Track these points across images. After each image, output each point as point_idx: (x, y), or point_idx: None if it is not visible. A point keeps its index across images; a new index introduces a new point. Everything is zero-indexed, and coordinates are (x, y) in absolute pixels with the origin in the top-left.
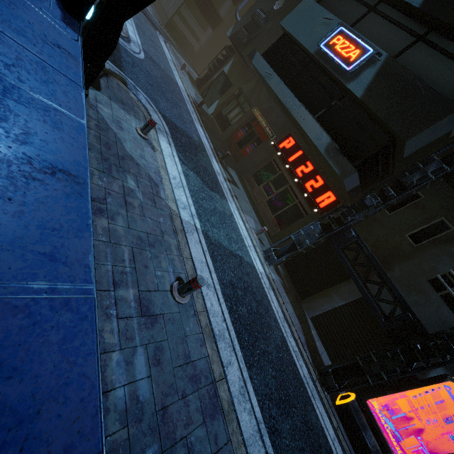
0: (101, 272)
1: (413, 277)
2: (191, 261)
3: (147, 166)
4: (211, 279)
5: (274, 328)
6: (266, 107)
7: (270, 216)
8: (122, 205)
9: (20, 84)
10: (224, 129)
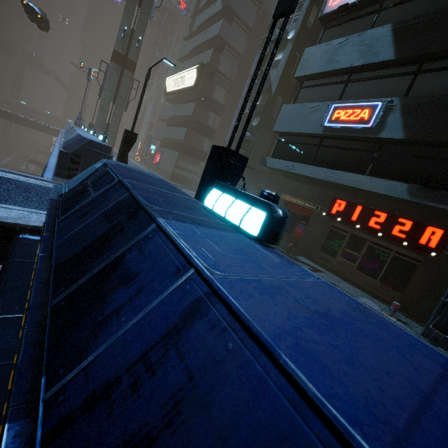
0: None
1: None
2: None
3: None
4: None
5: None
6: (292, 189)
7: (373, 282)
8: None
9: None
10: None
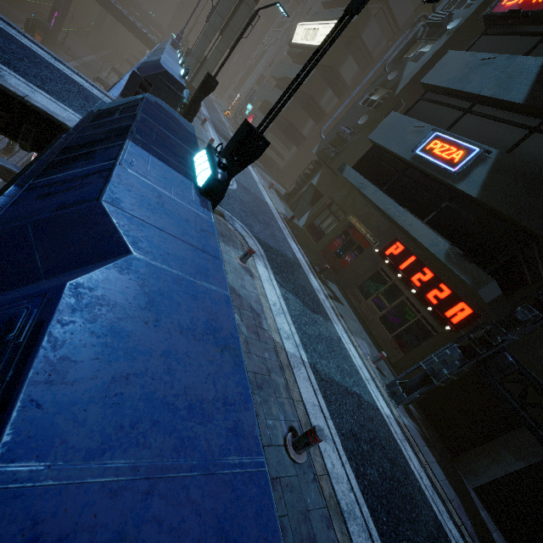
0: None
1: None
2: (303, 404)
3: (248, 295)
4: (328, 427)
5: (421, 504)
6: (363, 213)
7: (387, 336)
8: None
9: (192, 276)
10: (318, 239)
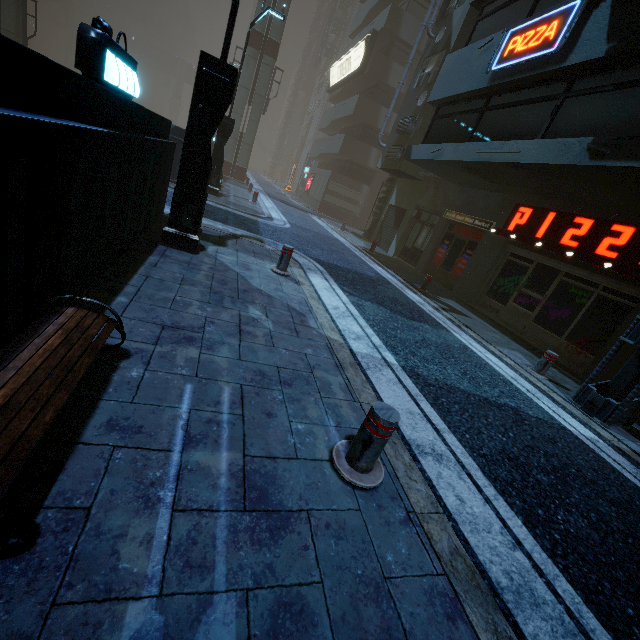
0: (162, 418)
1: None
2: None
3: (285, 297)
4: (444, 444)
5: None
6: (461, 201)
7: (555, 340)
8: (232, 334)
9: None
10: (417, 262)
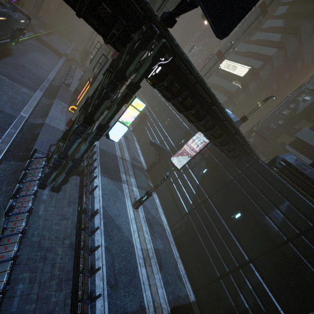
0: None
1: None
2: None
3: None
4: None
5: None
6: None
7: None
8: None
9: None
10: None
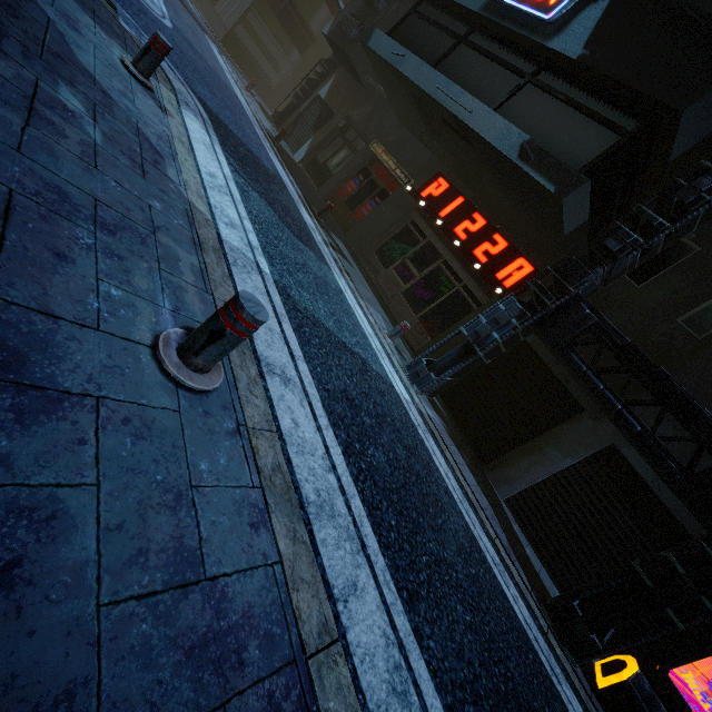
0: None
1: (707, 397)
2: None
3: (136, 115)
4: (295, 370)
5: (449, 510)
6: (394, 139)
7: (411, 317)
8: (11, 104)
9: None
10: (322, 184)
